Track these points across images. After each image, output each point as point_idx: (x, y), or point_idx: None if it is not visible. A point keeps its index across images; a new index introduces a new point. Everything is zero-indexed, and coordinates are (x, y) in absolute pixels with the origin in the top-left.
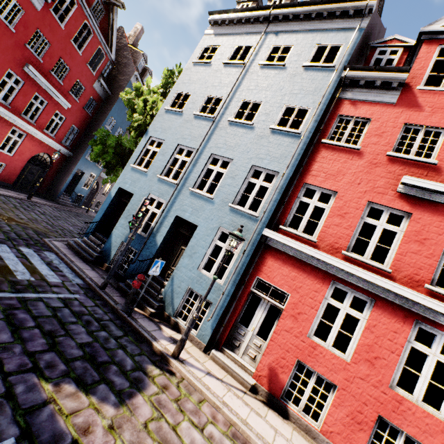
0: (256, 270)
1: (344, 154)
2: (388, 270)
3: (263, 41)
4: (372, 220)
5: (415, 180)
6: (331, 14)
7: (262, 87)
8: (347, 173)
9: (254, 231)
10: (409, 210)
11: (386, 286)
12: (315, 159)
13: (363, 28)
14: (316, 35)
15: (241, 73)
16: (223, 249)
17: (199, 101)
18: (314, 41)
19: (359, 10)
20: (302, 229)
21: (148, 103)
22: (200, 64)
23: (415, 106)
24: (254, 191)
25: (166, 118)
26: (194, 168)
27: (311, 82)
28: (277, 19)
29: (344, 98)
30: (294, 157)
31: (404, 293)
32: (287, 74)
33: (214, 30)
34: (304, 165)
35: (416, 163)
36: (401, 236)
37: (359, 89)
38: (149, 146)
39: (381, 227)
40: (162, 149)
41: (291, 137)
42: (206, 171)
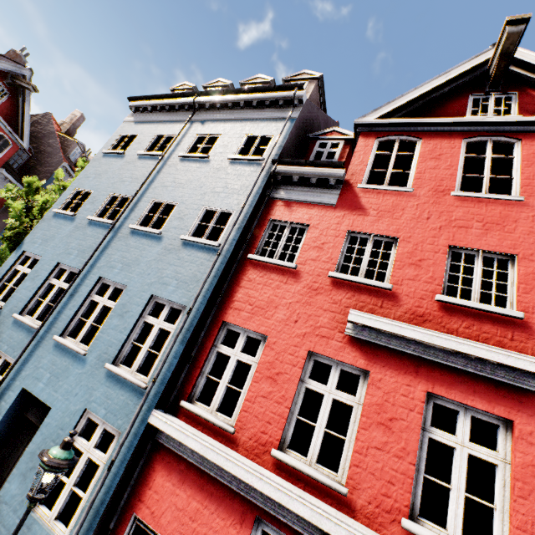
0: (134, 498)
1: (277, 275)
2: (343, 490)
3: (187, 130)
4: (317, 383)
5: (365, 317)
6: (261, 103)
7: (179, 183)
8: (281, 305)
9: (133, 418)
10: (365, 365)
11: (337, 532)
12: (239, 282)
13: (295, 119)
14: (245, 125)
15: (155, 166)
16: (83, 456)
17: (100, 201)
18: (243, 131)
19: (289, 100)
20: (216, 406)
21: (35, 204)
22: (112, 154)
23: (358, 208)
24: (150, 339)
25: (52, 225)
26: (71, 300)
27: (237, 178)
28: (205, 107)
29: (277, 197)
30: (208, 281)
31: None
32: (210, 168)
33: (135, 117)
34: (225, 292)
35: (367, 287)
36: (359, 414)
37: (293, 187)
38: (19, 266)
39: (329, 397)
40: (34, 270)
41: (207, 252)
42: (89, 304)
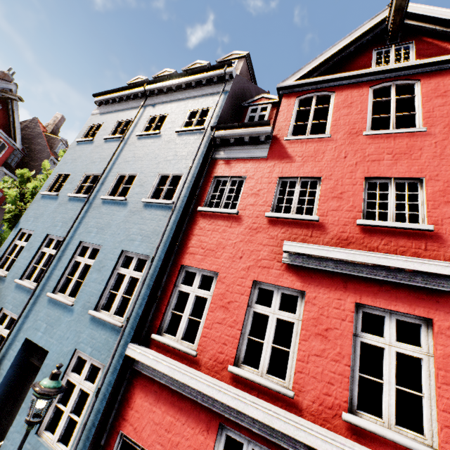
0: (119, 418)
1: (222, 221)
2: (290, 394)
3: (142, 114)
4: (263, 307)
5: (297, 246)
6: (199, 83)
7: (138, 157)
8: (228, 245)
9: (112, 352)
10: (301, 287)
11: (286, 429)
12: (192, 231)
13: (228, 91)
14: (188, 102)
15: (118, 146)
16: (76, 387)
17: (77, 181)
18: (186, 107)
19: (222, 77)
20: (181, 335)
21: (27, 190)
22: (84, 142)
23: (286, 157)
24: (123, 286)
25: (40, 205)
26: (59, 263)
27: (184, 147)
28: (155, 93)
29: (218, 158)
30: (167, 233)
31: (313, 442)
32: (162, 141)
33: (100, 109)
34: (182, 241)
35: (298, 222)
36: (299, 328)
37: (231, 147)
38: (18, 241)
39: (274, 317)
40: (29, 243)
41: (163, 209)
42: (73, 264)
